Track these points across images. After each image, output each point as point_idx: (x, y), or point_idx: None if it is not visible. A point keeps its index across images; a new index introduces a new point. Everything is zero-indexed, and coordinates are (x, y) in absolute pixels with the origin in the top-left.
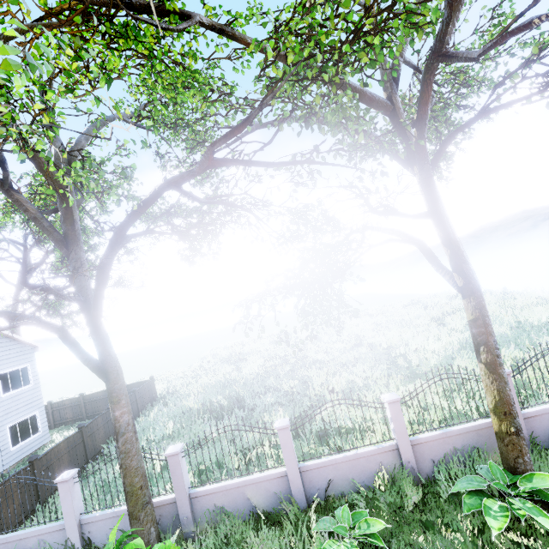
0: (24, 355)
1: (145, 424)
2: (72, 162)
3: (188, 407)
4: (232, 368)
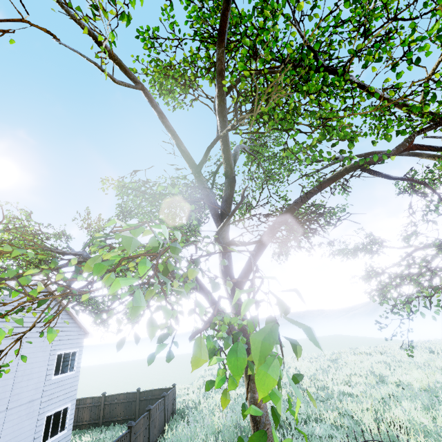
0: (77, 339)
1: (182, 438)
2: (235, 162)
3: (215, 427)
4: (244, 389)
